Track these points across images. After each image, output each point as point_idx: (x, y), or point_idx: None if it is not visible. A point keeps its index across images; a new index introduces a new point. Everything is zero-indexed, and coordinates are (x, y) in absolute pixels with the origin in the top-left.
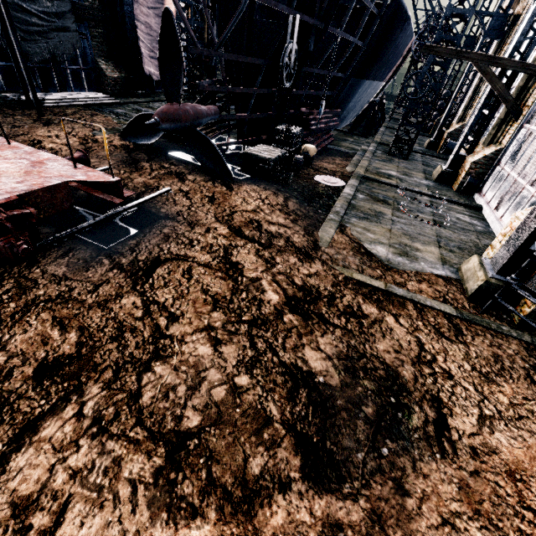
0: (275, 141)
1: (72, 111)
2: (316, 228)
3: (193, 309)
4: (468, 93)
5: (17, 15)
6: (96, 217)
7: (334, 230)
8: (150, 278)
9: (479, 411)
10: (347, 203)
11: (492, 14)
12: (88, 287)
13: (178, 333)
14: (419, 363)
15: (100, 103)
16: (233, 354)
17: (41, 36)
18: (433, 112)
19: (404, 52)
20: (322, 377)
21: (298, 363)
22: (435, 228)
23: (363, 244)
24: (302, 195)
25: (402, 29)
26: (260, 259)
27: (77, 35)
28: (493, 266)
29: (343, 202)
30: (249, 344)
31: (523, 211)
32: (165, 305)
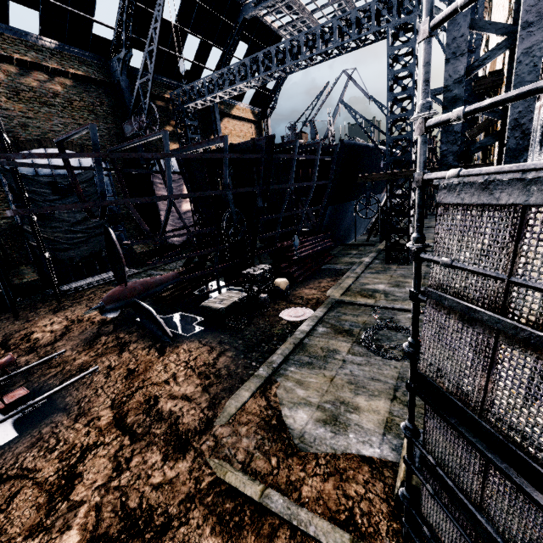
0: (245, 283)
1: (91, 292)
2: (231, 392)
3: None
4: None
5: (67, 236)
6: None
7: (250, 393)
8: None
9: None
10: (292, 345)
11: None
12: None
13: None
14: None
15: None
16: None
17: (83, 243)
18: None
19: None
20: None
21: None
22: (400, 364)
23: (282, 409)
24: (247, 343)
25: (371, 157)
26: (111, 463)
27: None
28: None
29: (288, 345)
30: None
31: None
32: None
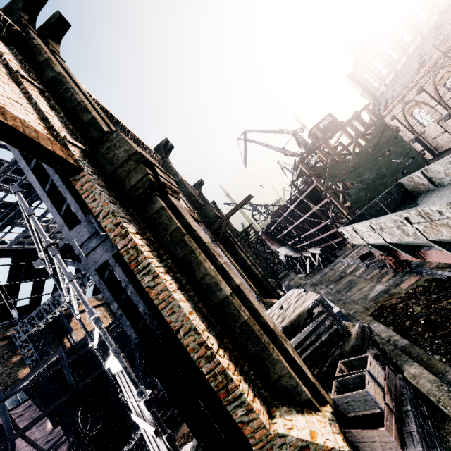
0: None
1: None
2: None
3: None
4: None
5: None
6: None
7: None
8: None
9: None
10: None
11: None
12: None
13: None
14: None
15: None
16: None
17: None
18: None
19: None
20: None
21: None
22: None
23: None
24: None
25: None
26: None
27: None
28: None
29: None
30: None
31: None
32: None
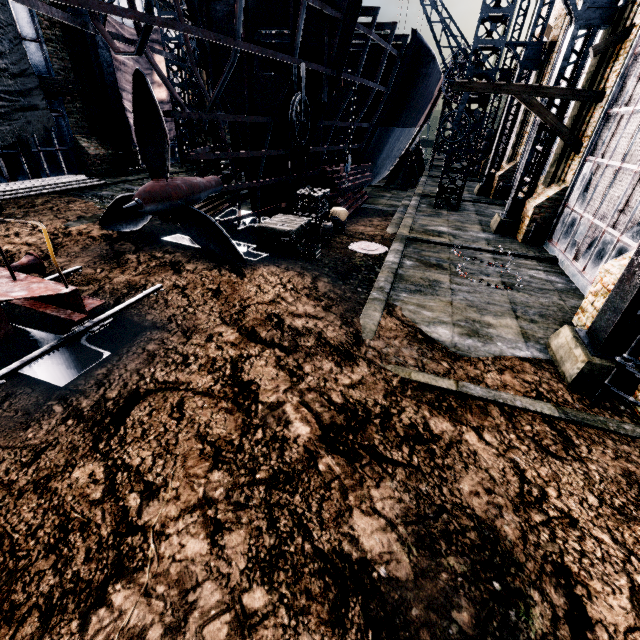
0: (297, 208)
1: (43, 201)
2: (357, 313)
3: (182, 471)
4: (514, 129)
5: None
6: (54, 340)
7: (380, 313)
8: (121, 426)
9: (628, 581)
10: (392, 274)
11: (525, 44)
12: (23, 457)
13: (156, 520)
14: (523, 507)
15: (81, 187)
16: (241, 548)
17: (2, 118)
18: (478, 154)
19: (435, 93)
20: (384, 566)
21: (344, 547)
22: (506, 292)
23: (420, 326)
24: (335, 271)
25: (428, 69)
26: (281, 371)
27: (48, 113)
28: (593, 340)
29: (388, 273)
30: (267, 524)
31: (612, 262)
32: (140, 470)
